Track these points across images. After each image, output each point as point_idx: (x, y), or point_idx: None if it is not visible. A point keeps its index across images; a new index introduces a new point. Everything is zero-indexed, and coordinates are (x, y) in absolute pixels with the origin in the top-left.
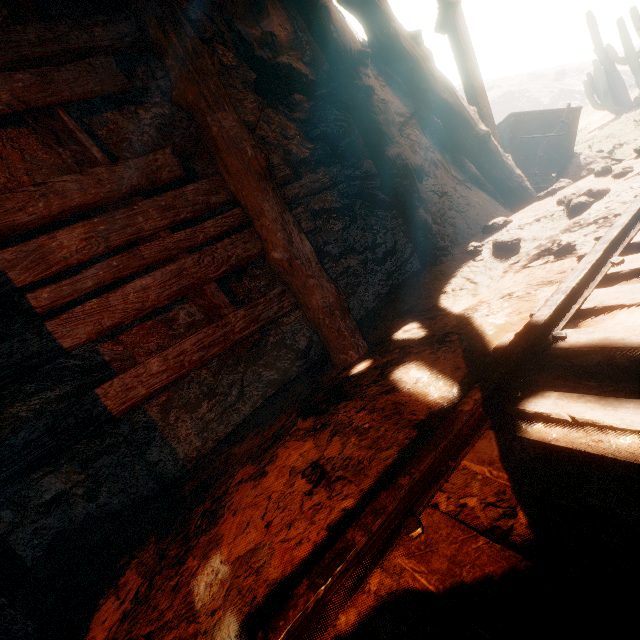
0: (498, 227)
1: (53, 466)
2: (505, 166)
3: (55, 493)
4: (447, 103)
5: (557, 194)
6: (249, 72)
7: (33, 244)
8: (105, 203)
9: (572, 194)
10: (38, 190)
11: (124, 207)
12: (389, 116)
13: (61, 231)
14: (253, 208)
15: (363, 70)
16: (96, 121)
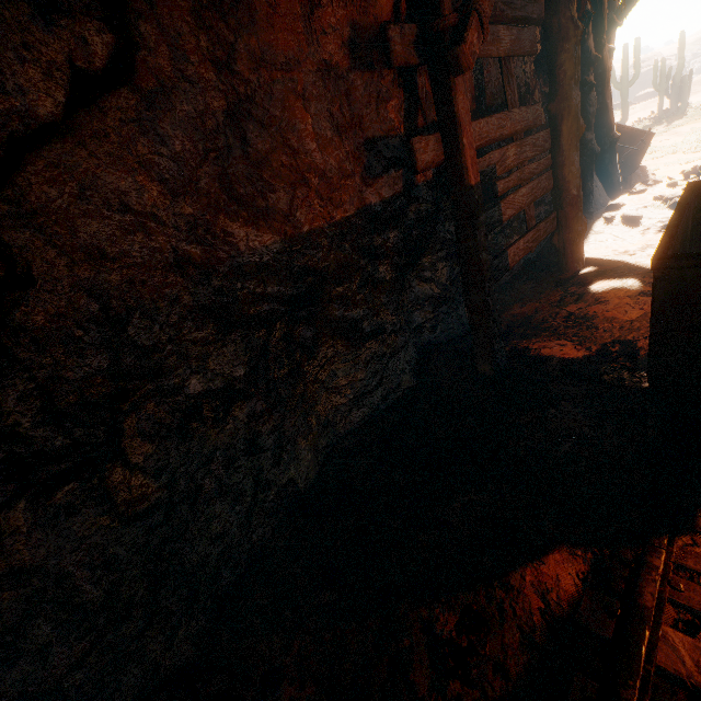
0: (619, 207)
1: (420, 306)
2: (616, 164)
3: (417, 324)
4: (607, 107)
5: (648, 193)
6: (539, 47)
7: (503, 151)
8: (520, 133)
9: (671, 195)
10: (509, 115)
11: (525, 138)
12: (595, 110)
13: (510, 146)
14: (569, 159)
15: (591, 70)
16: (485, 62)
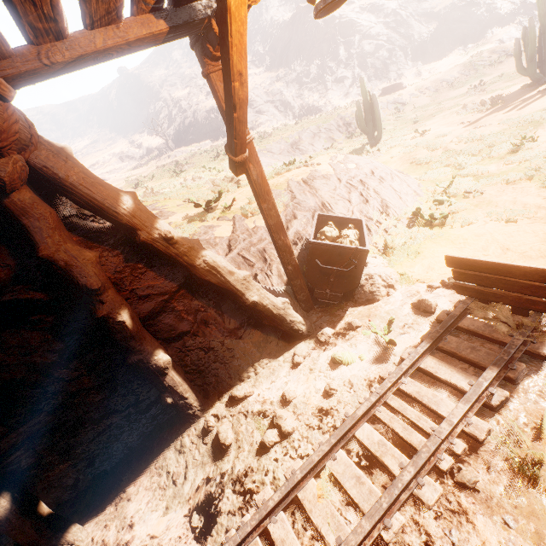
0: (239, 399)
1: None
2: (276, 317)
3: None
4: (211, 282)
5: (297, 371)
6: None
7: None
8: None
9: (276, 416)
10: None
11: None
12: (127, 333)
13: None
14: None
15: (96, 297)
16: None
